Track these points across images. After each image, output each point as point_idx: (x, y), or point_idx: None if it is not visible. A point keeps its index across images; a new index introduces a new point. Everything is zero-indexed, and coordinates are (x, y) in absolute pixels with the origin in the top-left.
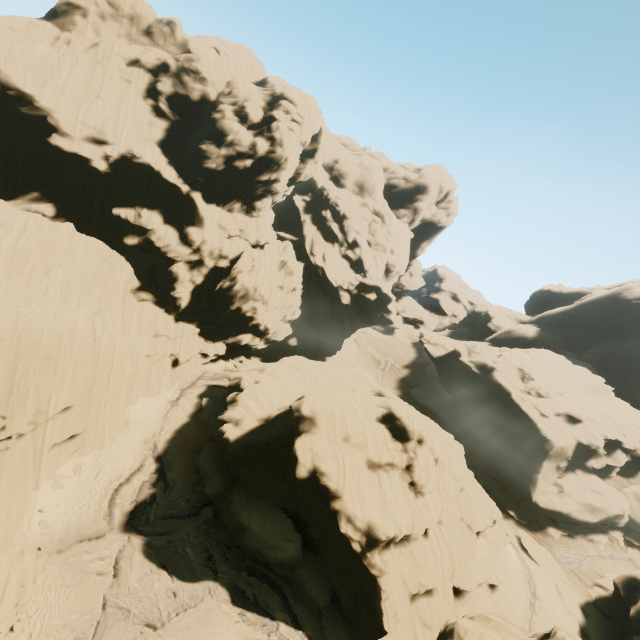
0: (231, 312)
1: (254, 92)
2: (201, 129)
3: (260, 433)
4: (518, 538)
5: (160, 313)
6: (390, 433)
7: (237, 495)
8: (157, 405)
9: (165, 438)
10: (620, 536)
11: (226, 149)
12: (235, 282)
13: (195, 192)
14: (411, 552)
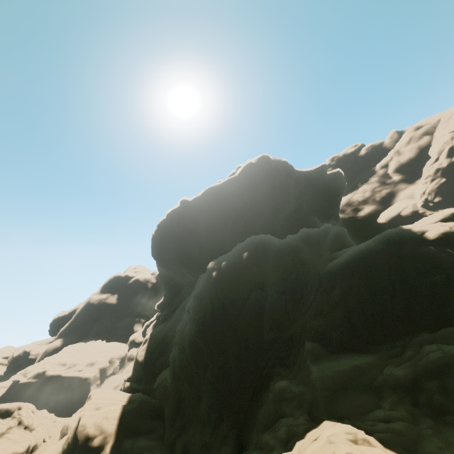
0: None
1: None
2: None
3: None
4: None
5: None
6: (0, 418)
7: None
8: None
9: None
10: None
11: None
12: None
13: None
14: (41, 450)
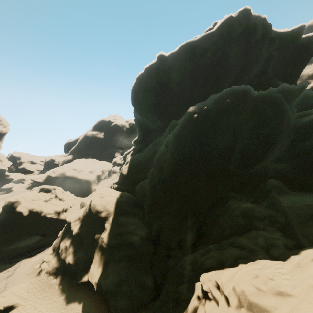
0: None
1: None
2: None
3: None
4: None
5: None
6: (45, 192)
7: (3, 247)
8: None
9: None
10: None
11: None
12: None
13: None
14: (70, 211)
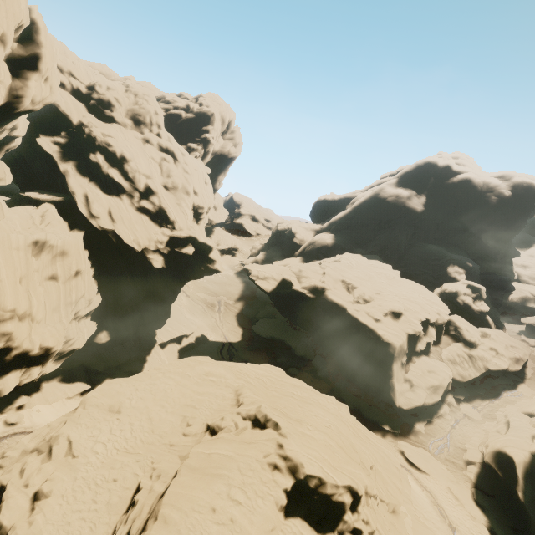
0: None
1: None
2: None
3: None
4: (402, 453)
5: None
6: (312, 528)
7: None
8: None
9: None
10: (452, 398)
11: None
12: None
13: None
14: None
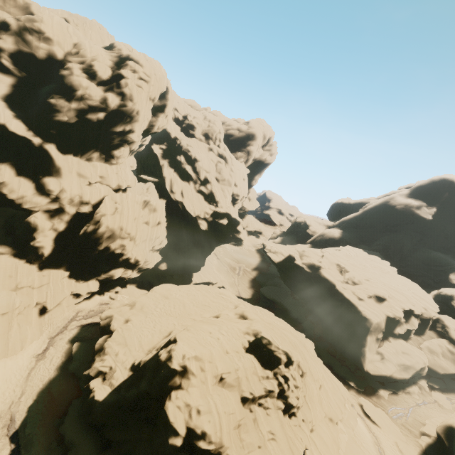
0: (100, 252)
1: (101, 53)
2: (49, 85)
3: (128, 388)
4: (360, 406)
5: (20, 264)
6: (259, 362)
7: None
8: (18, 365)
9: (25, 405)
10: (425, 383)
11: (77, 103)
12: (99, 225)
13: (48, 144)
14: None
